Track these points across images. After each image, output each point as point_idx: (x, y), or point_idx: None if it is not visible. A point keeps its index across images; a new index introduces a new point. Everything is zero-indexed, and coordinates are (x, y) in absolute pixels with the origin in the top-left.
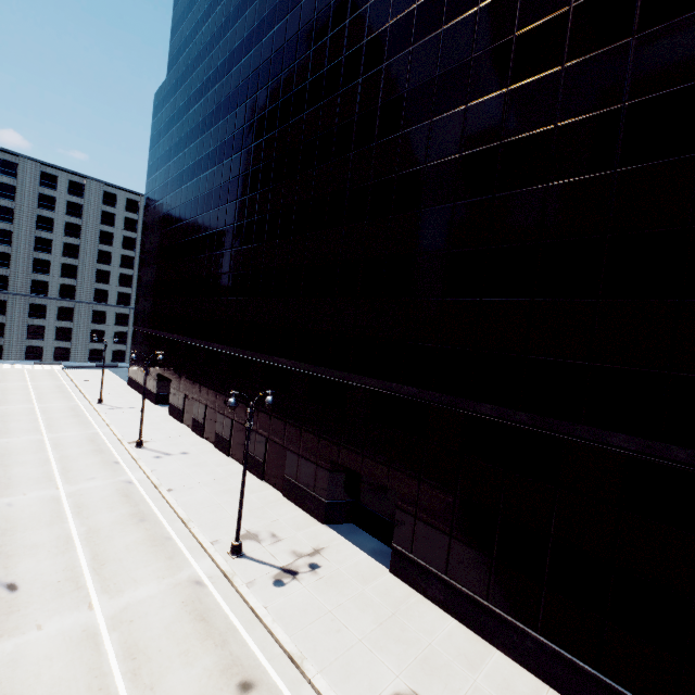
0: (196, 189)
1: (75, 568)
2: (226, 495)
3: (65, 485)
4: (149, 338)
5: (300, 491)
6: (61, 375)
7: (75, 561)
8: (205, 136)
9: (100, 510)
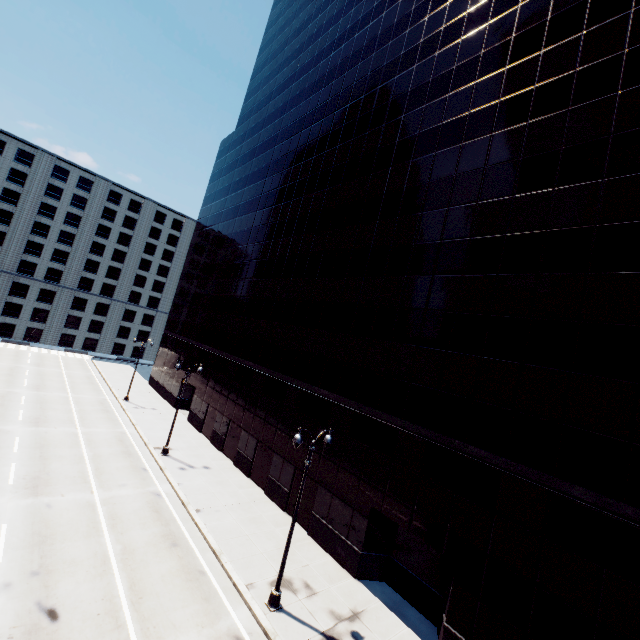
0: (250, 221)
1: (113, 598)
2: (252, 525)
3: (99, 490)
4: (179, 344)
5: (329, 533)
6: (90, 365)
7: (113, 589)
8: (266, 179)
9: (133, 526)
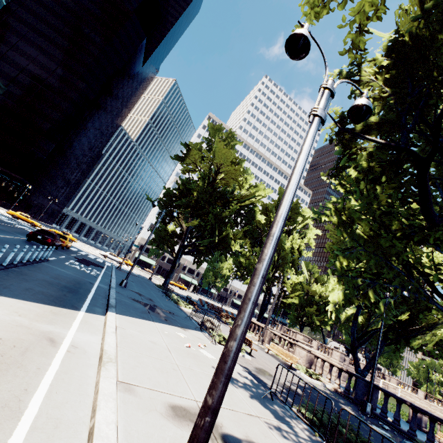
0: None
1: None
2: None
3: None
4: None
5: None
6: None
7: None
8: None
9: None
